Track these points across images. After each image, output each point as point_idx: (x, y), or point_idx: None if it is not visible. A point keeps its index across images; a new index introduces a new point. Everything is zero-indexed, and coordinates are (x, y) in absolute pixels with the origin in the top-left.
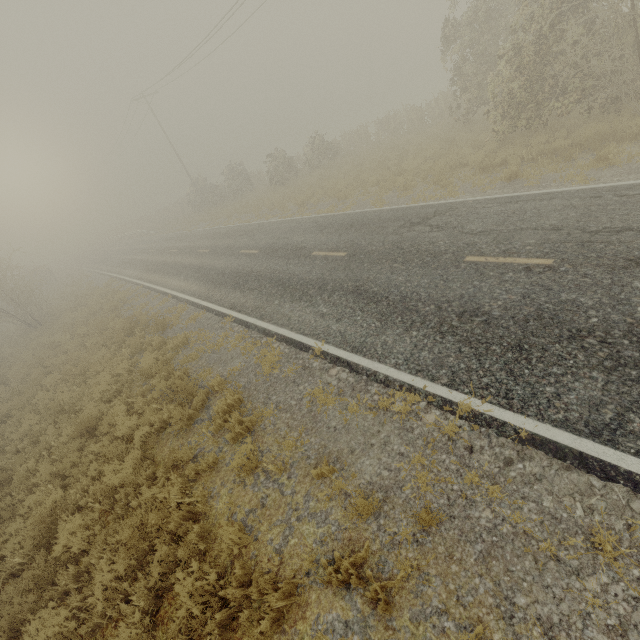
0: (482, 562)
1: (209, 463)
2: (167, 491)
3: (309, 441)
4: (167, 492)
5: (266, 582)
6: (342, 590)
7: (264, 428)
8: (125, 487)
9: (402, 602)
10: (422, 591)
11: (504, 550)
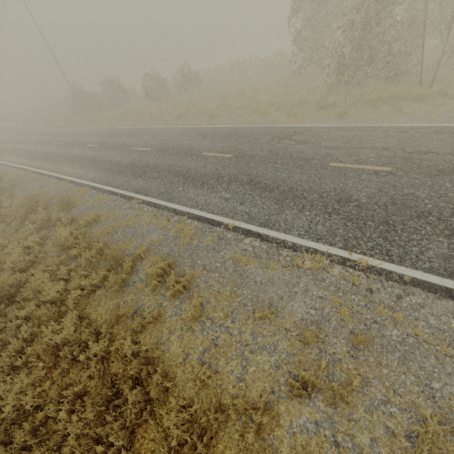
0: (403, 364)
1: (155, 316)
2: (118, 343)
3: (242, 293)
4: (119, 344)
5: (245, 404)
6: (305, 399)
7: (197, 285)
8: (68, 344)
9: (355, 400)
10: (367, 390)
11: (414, 354)
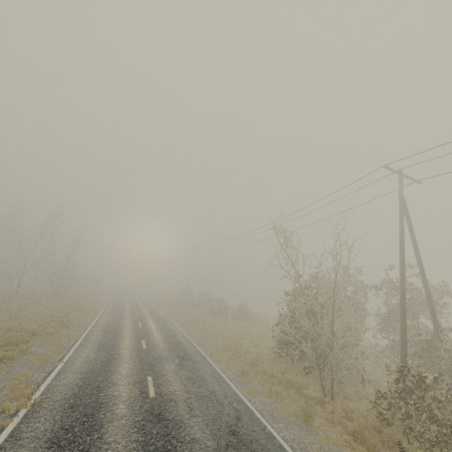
0: None
1: None
2: None
3: None
4: None
5: None
6: None
7: None
8: None
9: None
10: None
11: None
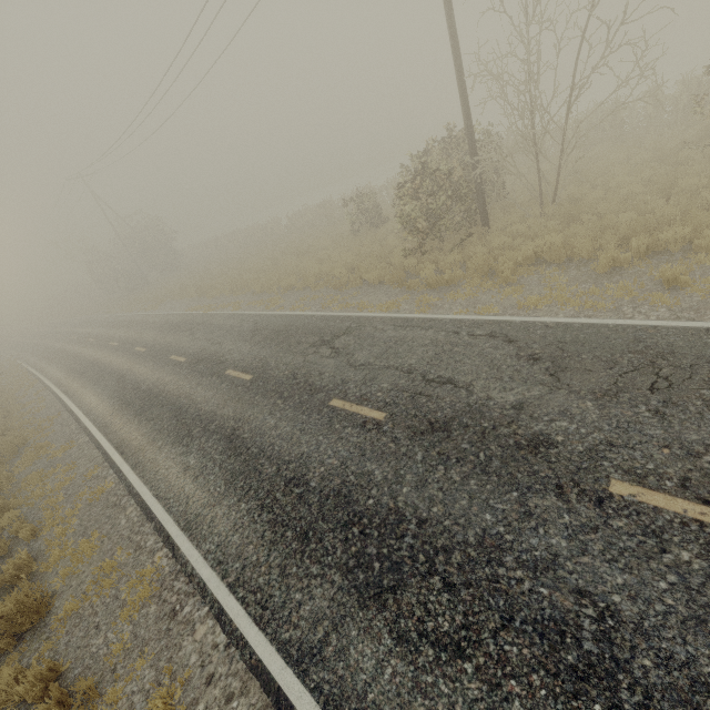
0: None
1: None
2: None
3: None
4: None
5: None
6: None
7: None
8: None
9: None
10: None
11: None
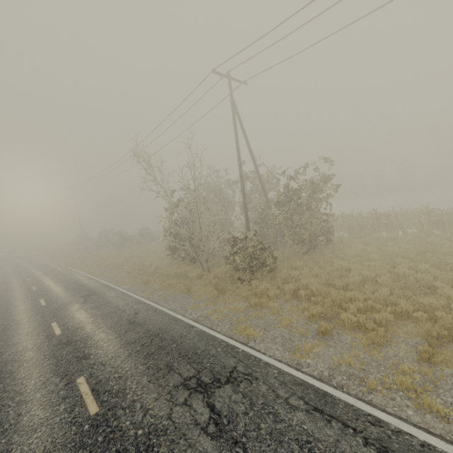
0: None
1: None
2: None
3: None
4: None
5: None
6: None
7: None
8: None
9: None
10: None
11: None
